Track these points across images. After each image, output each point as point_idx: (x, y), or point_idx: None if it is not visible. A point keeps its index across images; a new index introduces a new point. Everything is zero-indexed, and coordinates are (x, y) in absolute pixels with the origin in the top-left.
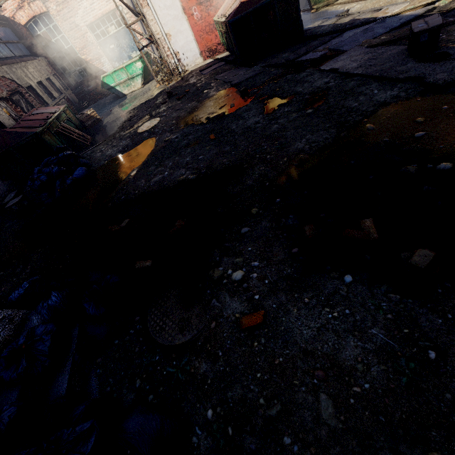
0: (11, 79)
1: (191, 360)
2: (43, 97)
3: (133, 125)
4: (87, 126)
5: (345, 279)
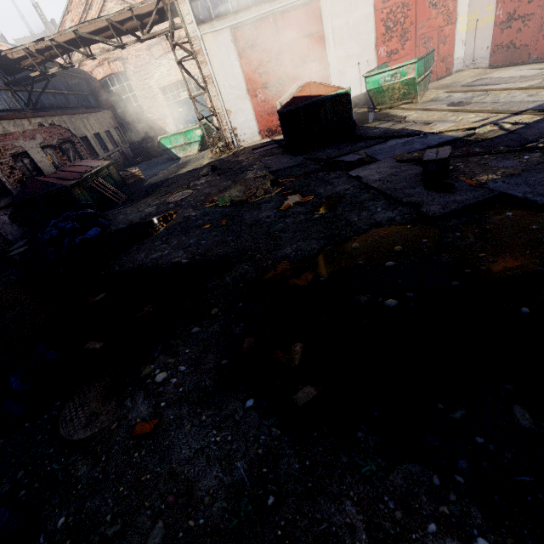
0: (67, 128)
1: (78, 460)
2: (96, 149)
3: (168, 192)
4: (128, 183)
5: (247, 402)
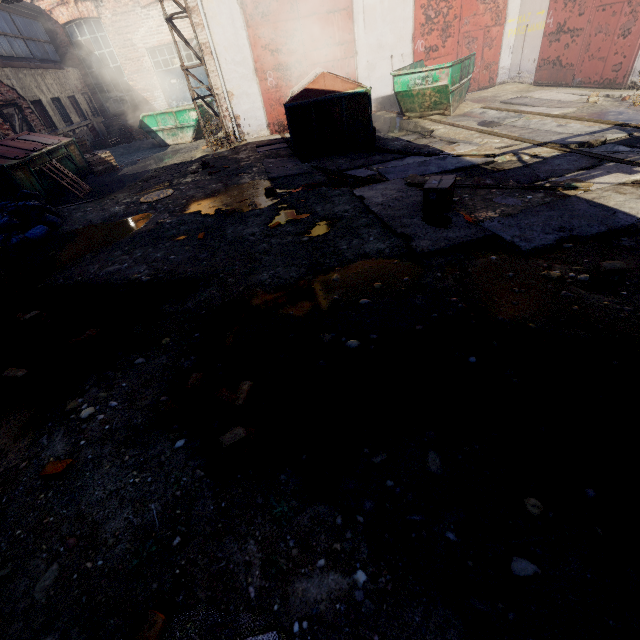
0: (10, 86)
1: None
2: (53, 119)
3: (145, 189)
4: (96, 171)
5: (177, 442)
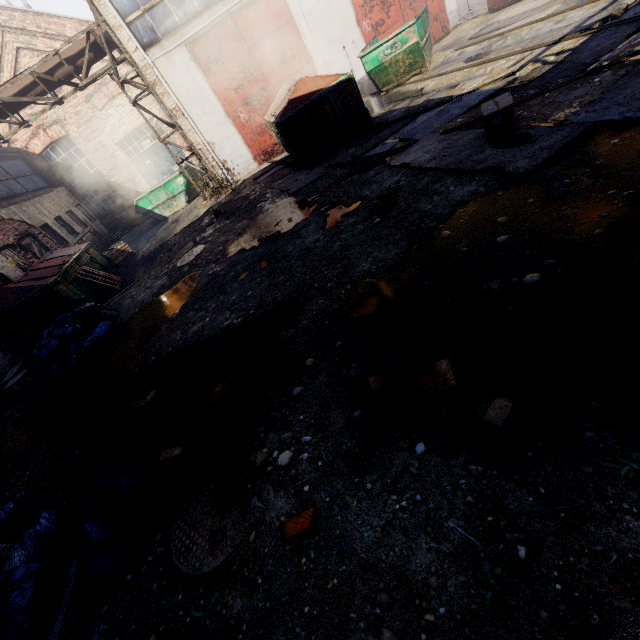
0: (20, 220)
1: (223, 596)
2: (62, 235)
3: (173, 257)
4: (118, 264)
5: (416, 449)
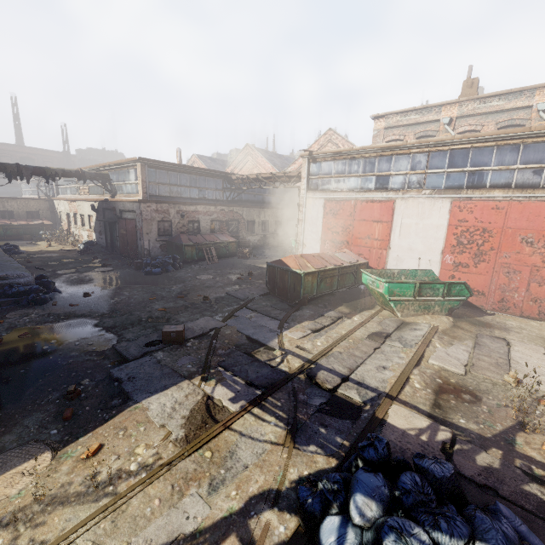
0: (241, 214)
1: None
2: (256, 228)
3: (220, 272)
4: (238, 256)
5: (5, 334)
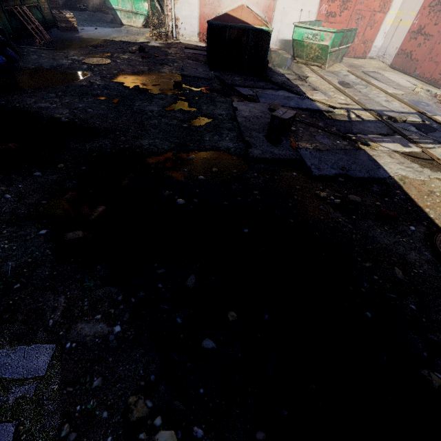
0: None
1: None
2: None
3: (91, 53)
4: (59, 26)
5: (42, 231)
